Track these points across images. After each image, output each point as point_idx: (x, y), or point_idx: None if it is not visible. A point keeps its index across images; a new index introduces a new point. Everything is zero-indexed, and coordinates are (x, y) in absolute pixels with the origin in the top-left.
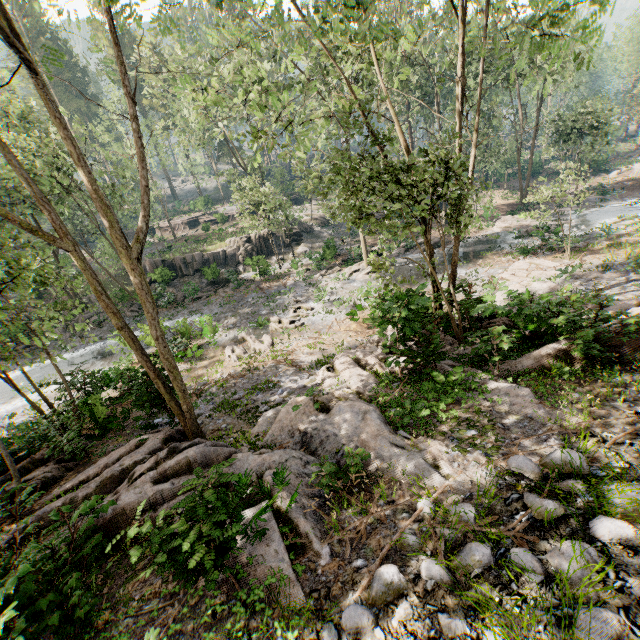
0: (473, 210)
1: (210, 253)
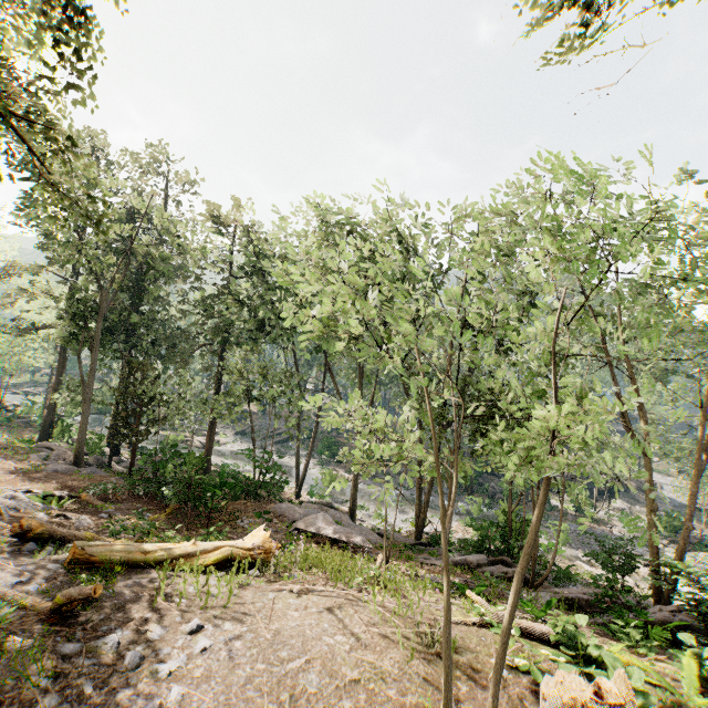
0: None
1: None
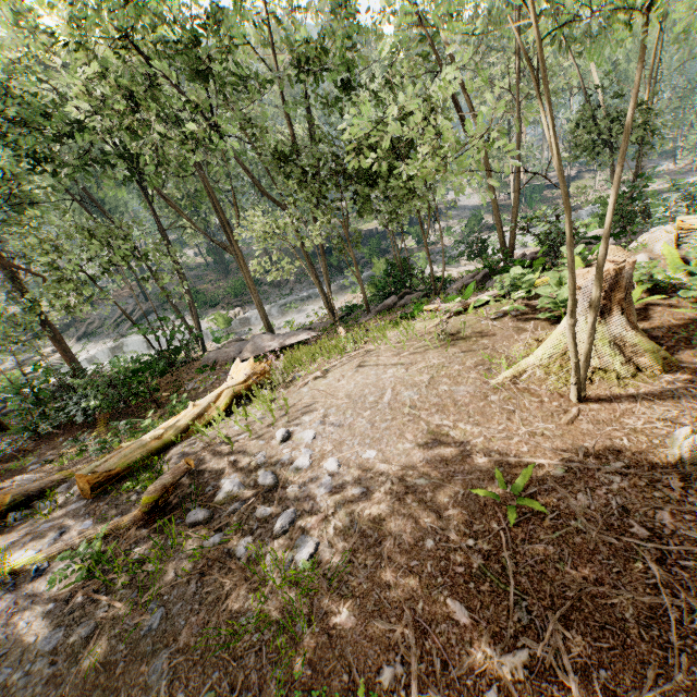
0: (662, 138)
1: (367, 230)
